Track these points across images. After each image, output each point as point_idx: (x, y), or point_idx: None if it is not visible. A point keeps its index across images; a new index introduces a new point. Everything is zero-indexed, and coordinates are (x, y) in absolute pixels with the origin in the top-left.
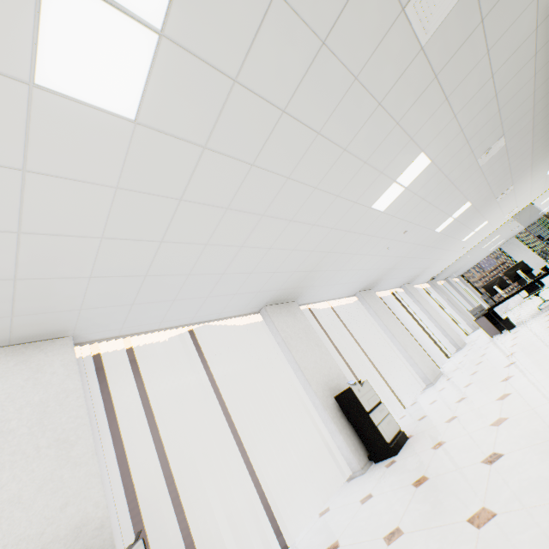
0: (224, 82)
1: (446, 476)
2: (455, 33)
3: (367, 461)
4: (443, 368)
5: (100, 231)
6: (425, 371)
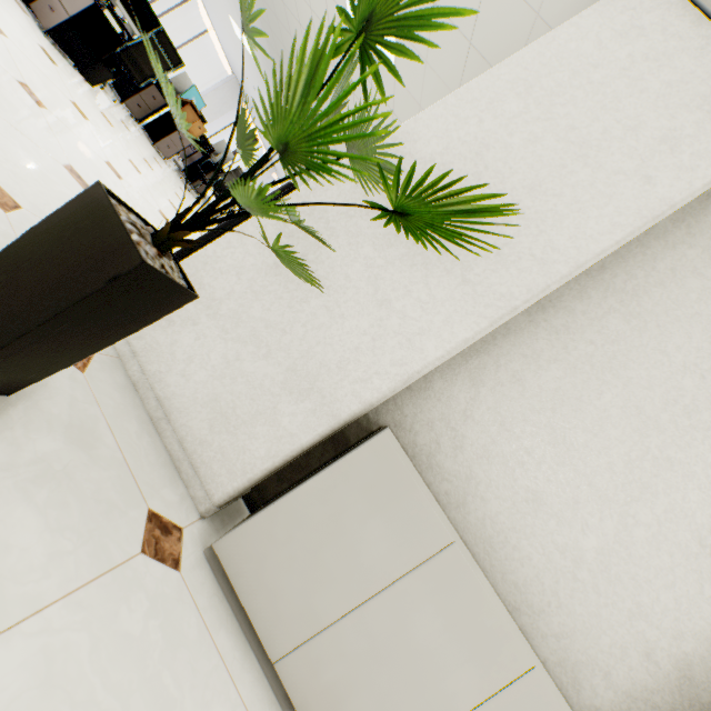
0: None
1: None
2: None
3: None
4: None
5: None
6: None
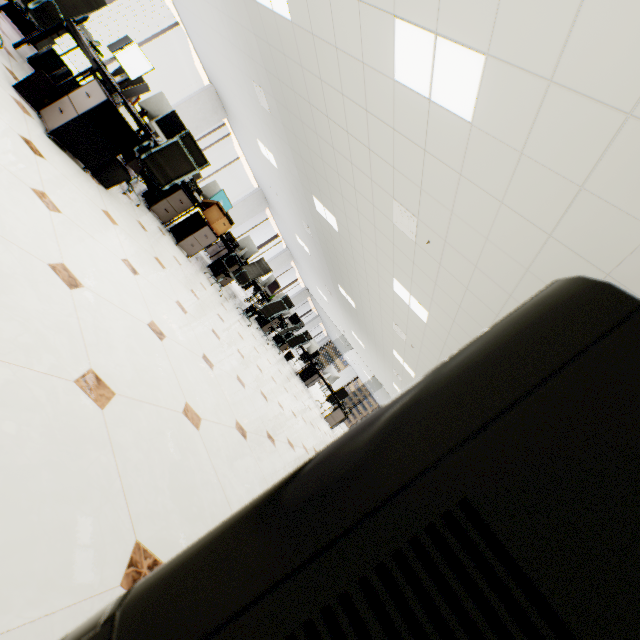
0: None
1: None
2: (271, 123)
3: None
4: None
5: None
6: None
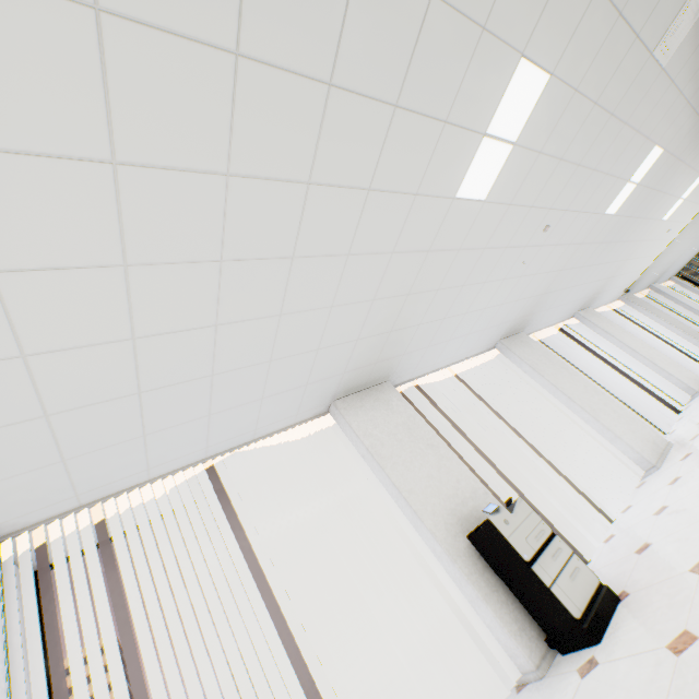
0: None
1: None
2: None
3: (546, 650)
4: (671, 433)
5: None
6: (639, 448)
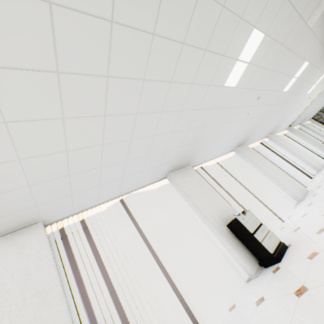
0: (40, 7)
1: (323, 289)
2: None
3: (259, 267)
4: (308, 187)
5: (14, 155)
6: (295, 192)
